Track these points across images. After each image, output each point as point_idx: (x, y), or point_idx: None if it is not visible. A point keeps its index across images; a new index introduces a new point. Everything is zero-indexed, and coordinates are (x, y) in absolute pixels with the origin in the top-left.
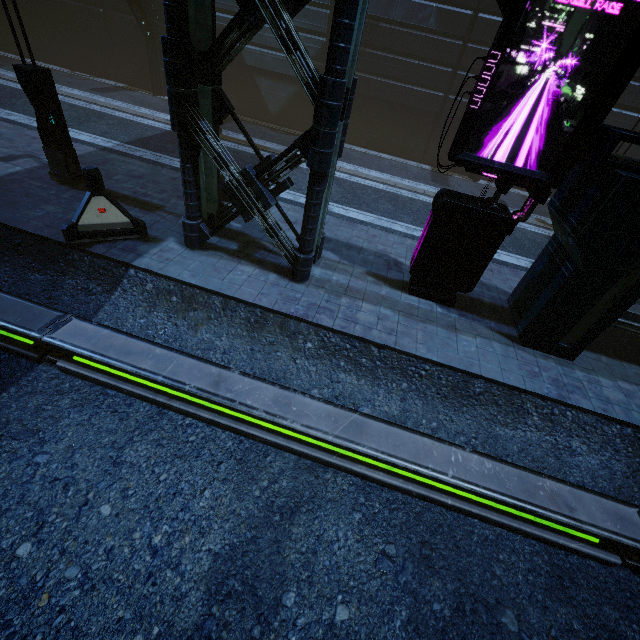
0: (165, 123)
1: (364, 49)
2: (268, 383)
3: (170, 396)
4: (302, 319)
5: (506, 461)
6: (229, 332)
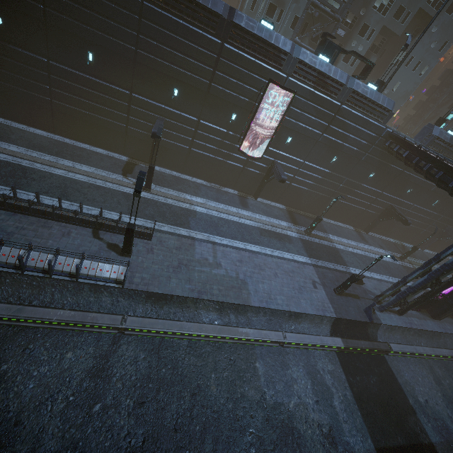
0: (291, 231)
1: (346, 195)
2: (419, 346)
3: (406, 354)
4: (411, 328)
5: (447, 348)
6: (399, 334)
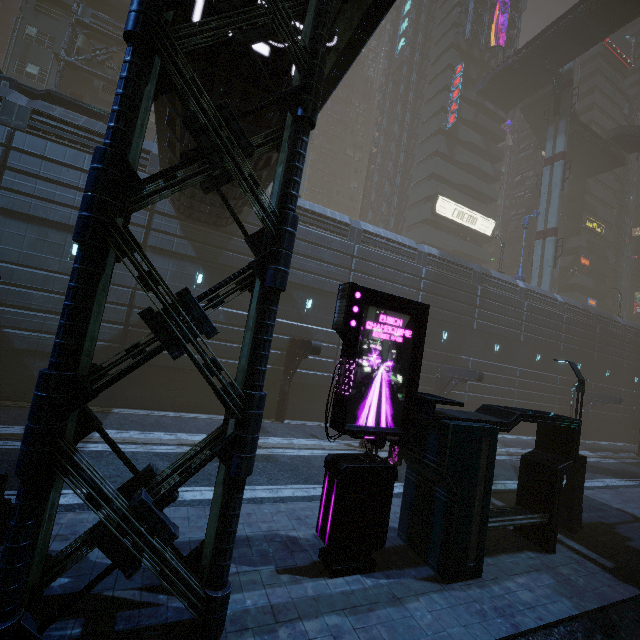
0: None
1: None
2: None
3: None
4: None
5: None
6: None
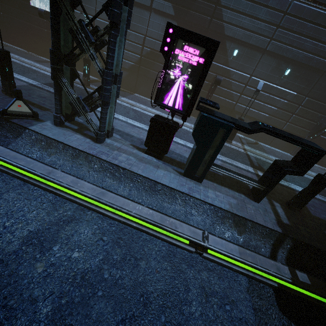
0: None
1: (155, 62)
2: (72, 175)
3: (30, 177)
4: (94, 155)
5: (159, 211)
6: (64, 158)
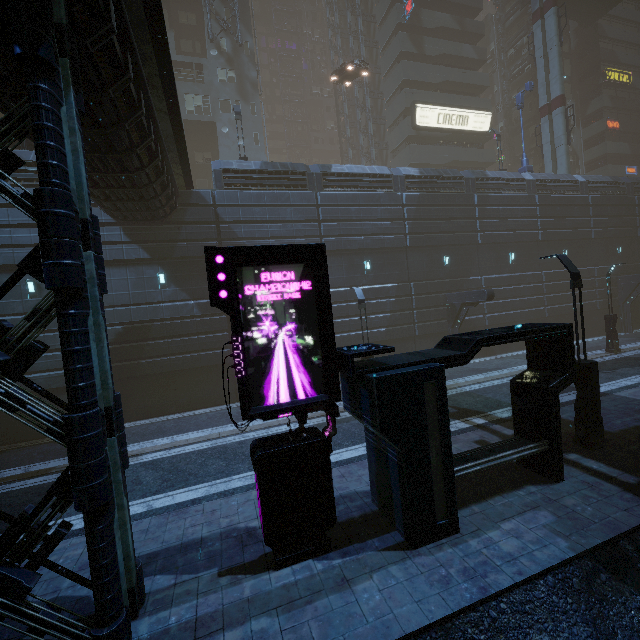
0: None
1: (145, 342)
2: None
3: None
4: None
5: None
6: None
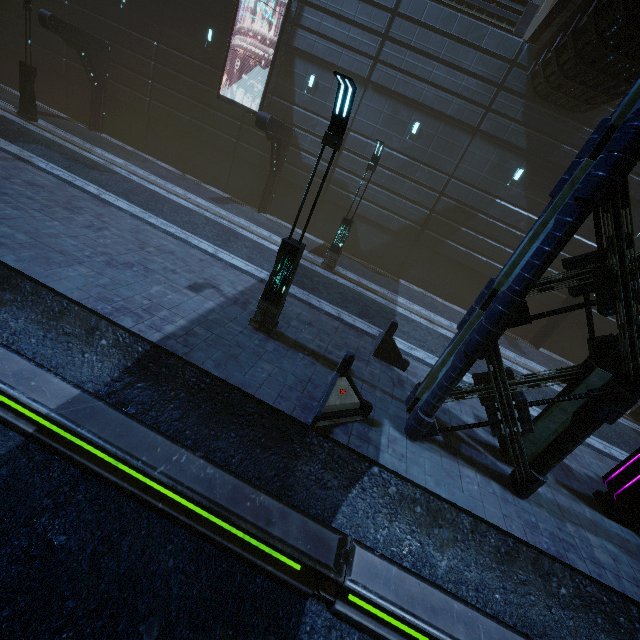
0: None
1: (460, 227)
2: None
3: None
4: (559, 559)
5: None
6: (477, 560)
